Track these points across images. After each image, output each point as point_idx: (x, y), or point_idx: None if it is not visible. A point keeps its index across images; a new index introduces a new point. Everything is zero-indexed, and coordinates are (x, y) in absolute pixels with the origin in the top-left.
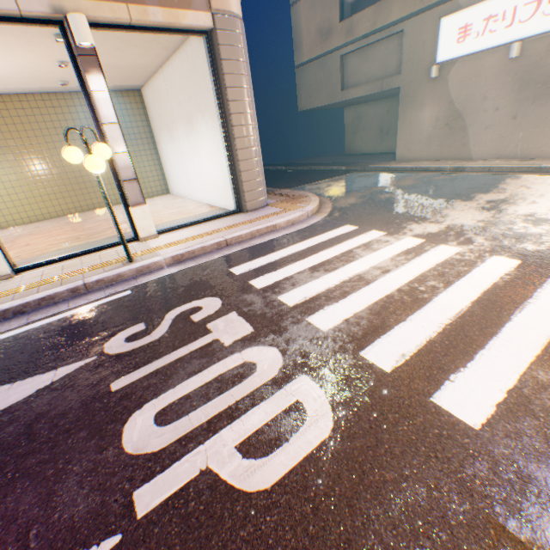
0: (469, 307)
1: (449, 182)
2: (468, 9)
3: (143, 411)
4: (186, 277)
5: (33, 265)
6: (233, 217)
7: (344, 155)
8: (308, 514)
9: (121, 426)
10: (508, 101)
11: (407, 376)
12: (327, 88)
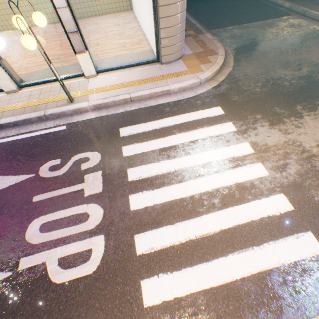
0: (216, 233)
1: None
2: None
3: (39, 220)
4: (95, 125)
5: (27, 85)
6: (149, 68)
7: None
8: (63, 301)
9: (29, 224)
10: None
11: (142, 262)
12: None
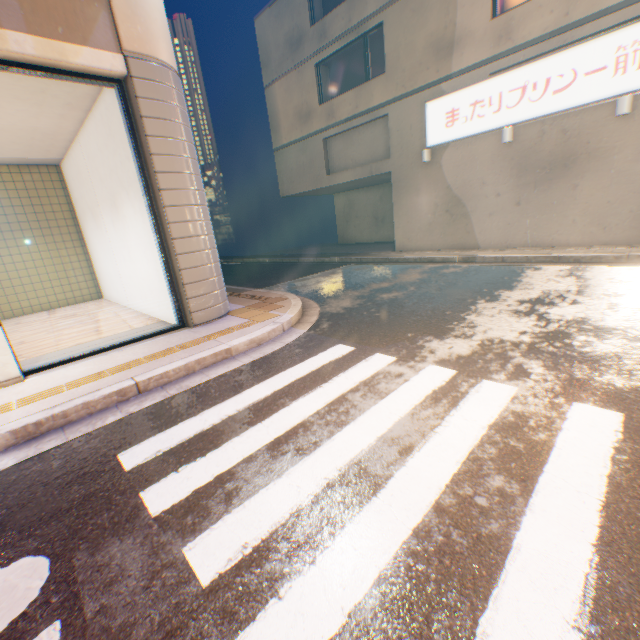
0: (599, 566)
1: (462, 275)
2: (453, 95)
3: None
4: (19, 481)
5: None
6: (170, 336)
7: (338, 245)
8: None
9: None
10: (509, 187)
11: None
12: (312, 172)
